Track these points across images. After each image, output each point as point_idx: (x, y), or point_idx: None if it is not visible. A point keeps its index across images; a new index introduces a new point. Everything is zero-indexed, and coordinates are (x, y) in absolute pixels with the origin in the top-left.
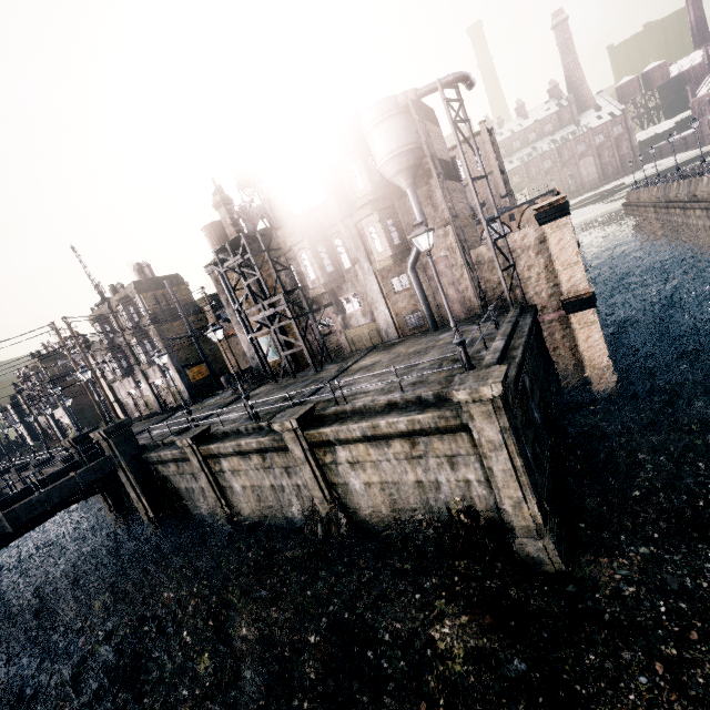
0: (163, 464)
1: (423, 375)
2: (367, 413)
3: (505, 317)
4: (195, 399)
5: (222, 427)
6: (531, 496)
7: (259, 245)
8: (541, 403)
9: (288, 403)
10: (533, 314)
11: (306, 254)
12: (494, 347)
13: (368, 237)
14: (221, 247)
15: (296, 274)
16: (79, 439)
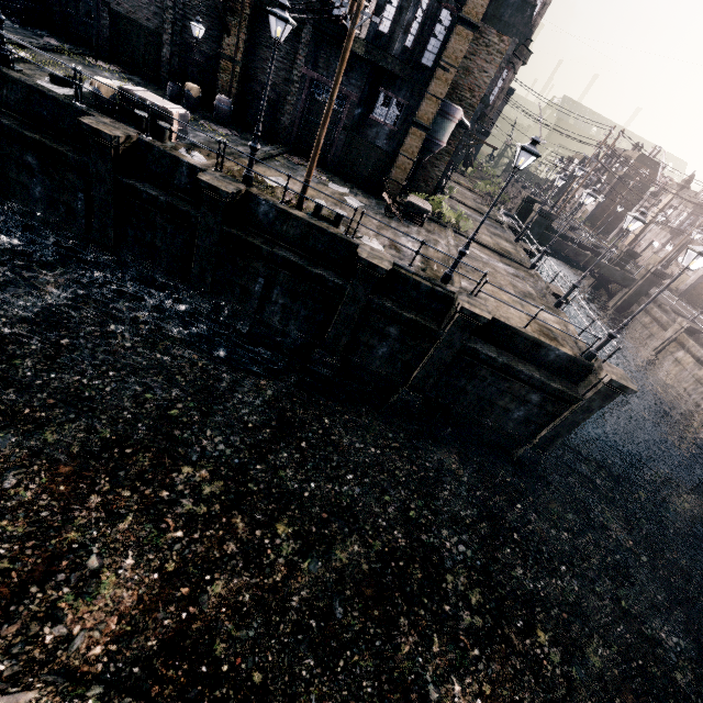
0: (645, 312)
1: None
2: None
3: None
4: (681, 296)
5: None
6: None
7: None
8: None
9: None
10: None
11: None
12: None
13: None
14: None
15: None
16: (629, 252)
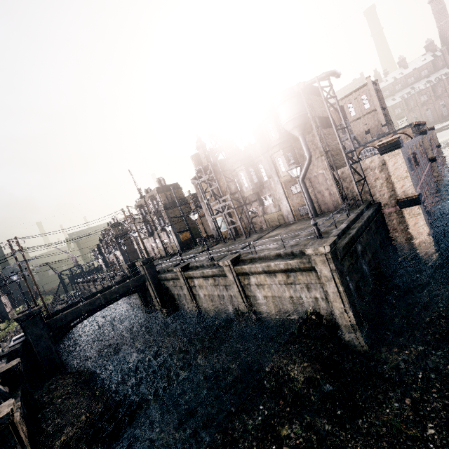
0: (167, 280)
1: (298, 241)
2: (266, 259)
3: (356, 210)
4: (183, 250)
5: (195, 263)
6: (349, 308)
7: (218, 169)
8: (372, 261)
9: (228, 252)
10: (374, 208)
11: (243, 173)
12: (339, 227)
13: (277, 163)
14: (199, 170)
15: (238, 183)
16: (130, 265)
